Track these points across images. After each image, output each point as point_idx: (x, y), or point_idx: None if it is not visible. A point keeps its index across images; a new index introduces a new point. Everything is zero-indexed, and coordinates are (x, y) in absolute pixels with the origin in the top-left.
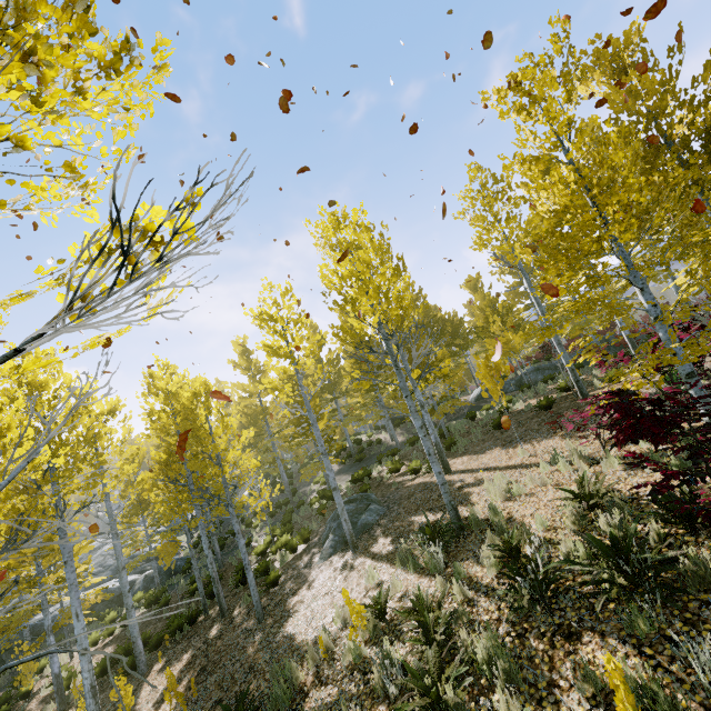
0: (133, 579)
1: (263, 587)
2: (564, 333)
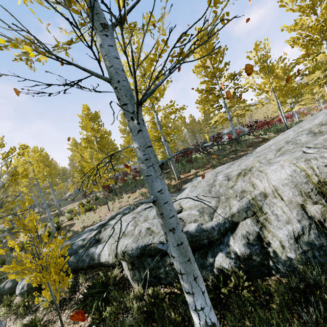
0: None
1: None
2: None
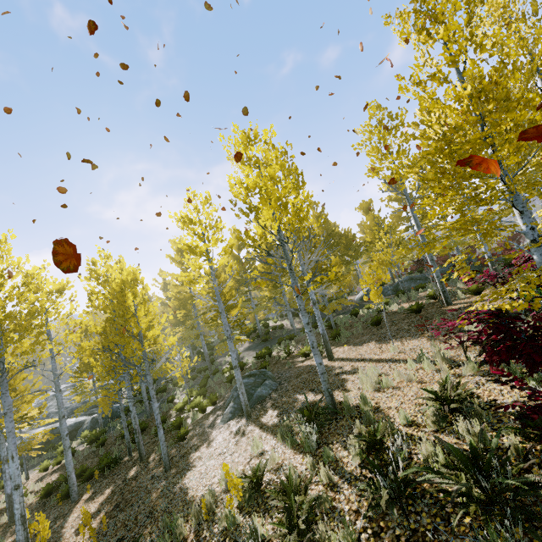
0: (83, 420)
1: (176, 439)
2: (436, 251)
